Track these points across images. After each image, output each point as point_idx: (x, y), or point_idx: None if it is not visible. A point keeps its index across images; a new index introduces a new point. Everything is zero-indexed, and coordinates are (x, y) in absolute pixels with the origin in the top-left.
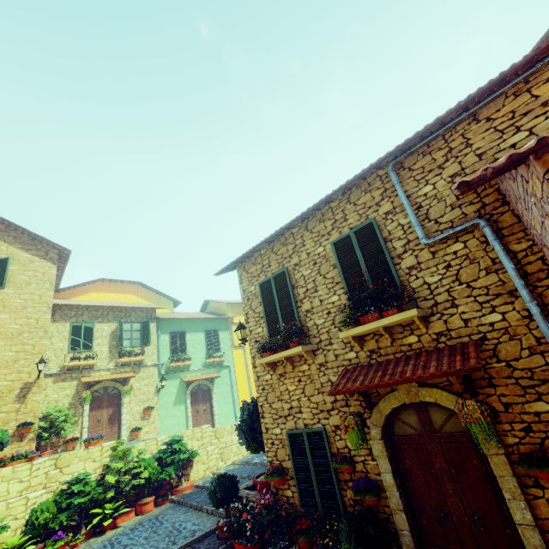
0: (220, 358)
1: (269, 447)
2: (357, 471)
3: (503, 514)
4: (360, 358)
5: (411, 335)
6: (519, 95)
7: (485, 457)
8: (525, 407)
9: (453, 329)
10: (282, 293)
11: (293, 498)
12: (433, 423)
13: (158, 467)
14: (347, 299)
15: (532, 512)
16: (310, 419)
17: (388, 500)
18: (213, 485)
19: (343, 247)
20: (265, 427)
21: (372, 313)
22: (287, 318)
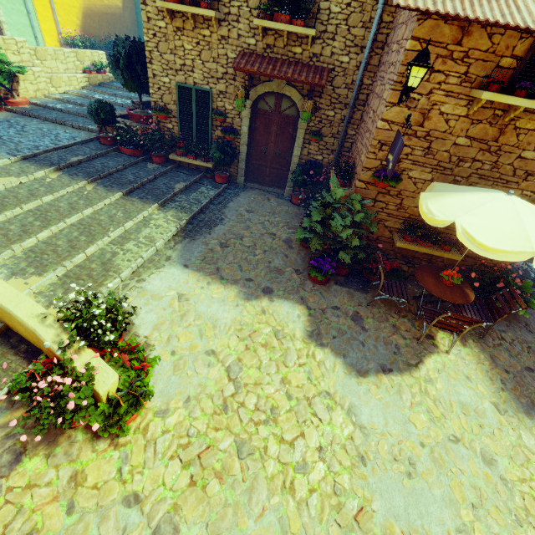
0: None
1: (155, 91)
2: (226, 122)
3: (289, 152)
4: (258, 48)
5: (299, 47)
6: None
7: (296, 129)
8: (326, 112)
9: (323, 56)
10: None
11: (173, 130)
12: (281, 107)
13: None
14: None
15: (301, 152)
16: (200, 80)
17: (240, 140)
18: (92, 107)
19: None
20: (153, 73)
21: (286, 15)
22: None
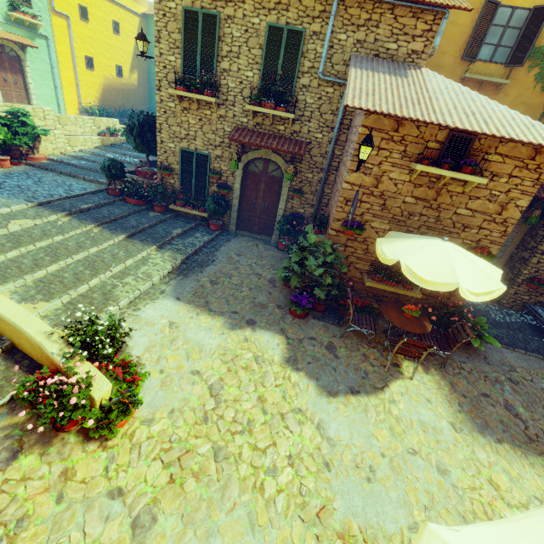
0: (33, 20)
1: (162, 153)
2: (222, 180)
3: (276, 206)
4: (249, 125)
5: (282, 126)
6: (414, 17)
7: (281, 187)
8: (306, 174)
9: (302, 133)
10: (207, 38)
11: (175, 184)
12: (269, 170)
13: (9, 134)
14: (261, 85)
15: (285, 206)
16: (201, 147)
17: (233, 194)
18: (105, 164)
19: (274, 36)
20: (161, 140)
21: (271, 103)
22: (205, 66)
